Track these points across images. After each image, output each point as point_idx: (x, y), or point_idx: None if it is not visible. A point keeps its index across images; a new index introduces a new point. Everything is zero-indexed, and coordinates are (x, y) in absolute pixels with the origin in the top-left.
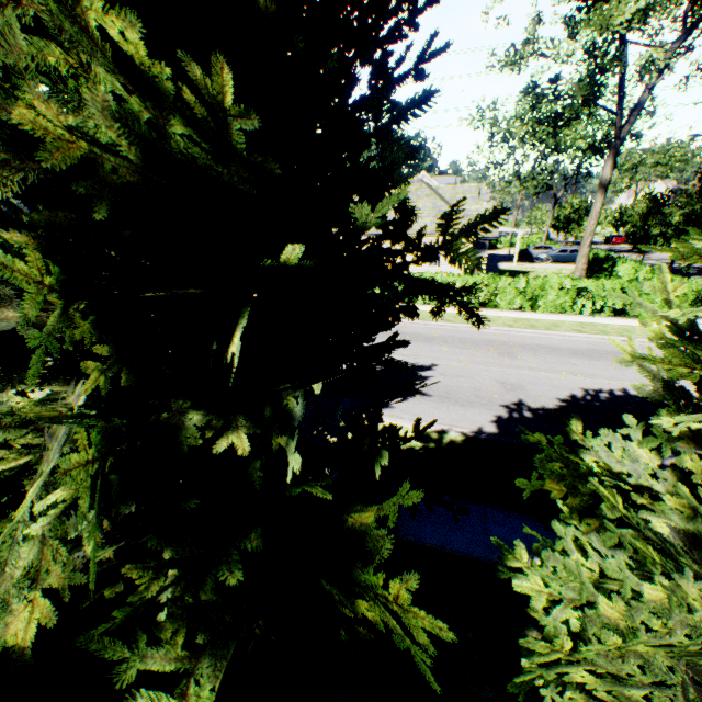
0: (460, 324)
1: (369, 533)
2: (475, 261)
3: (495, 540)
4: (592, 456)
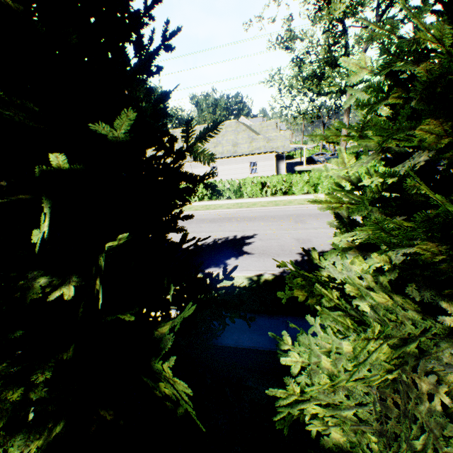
0: (271, 207)
1: (163, 338)
2: (209, 156)
3: (271, 334)
4: (326, 272)
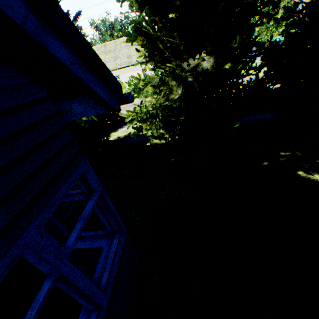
0: None
1: None
2: (81, 28)
3: None
4: None
